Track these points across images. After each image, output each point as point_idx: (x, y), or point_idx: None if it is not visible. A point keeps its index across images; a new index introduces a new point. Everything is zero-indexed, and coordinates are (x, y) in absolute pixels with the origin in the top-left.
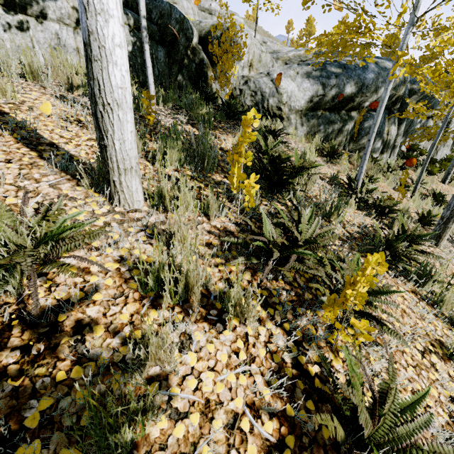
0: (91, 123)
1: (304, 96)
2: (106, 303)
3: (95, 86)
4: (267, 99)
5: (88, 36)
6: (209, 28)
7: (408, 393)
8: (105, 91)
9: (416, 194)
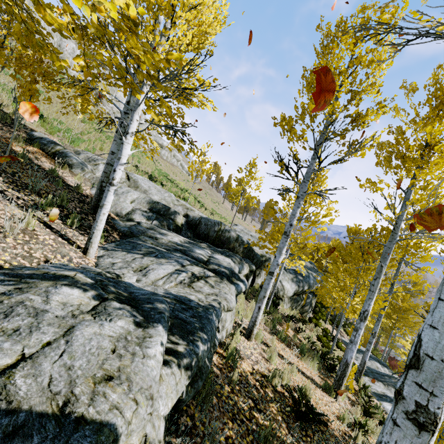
0: (293, 352)
1: (292, 291)
2: (369, 439)
3: (347, 372)
4: (279, 292)
5: (350, 362)
6: (259, 255)
7: None
8: (348, 373)
9: (331, 343)
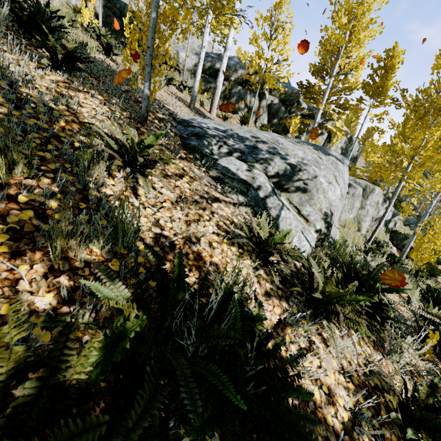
0: None
1: (192, 62)
2: None
3: None
4: (172, 59)
5: None
6: None
7: (96, 46)
8: None
9: (246, 125)
